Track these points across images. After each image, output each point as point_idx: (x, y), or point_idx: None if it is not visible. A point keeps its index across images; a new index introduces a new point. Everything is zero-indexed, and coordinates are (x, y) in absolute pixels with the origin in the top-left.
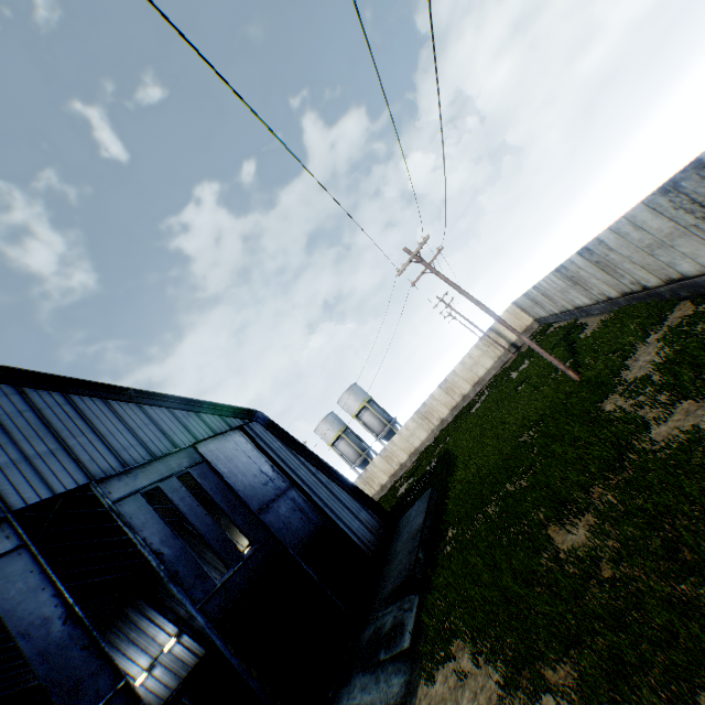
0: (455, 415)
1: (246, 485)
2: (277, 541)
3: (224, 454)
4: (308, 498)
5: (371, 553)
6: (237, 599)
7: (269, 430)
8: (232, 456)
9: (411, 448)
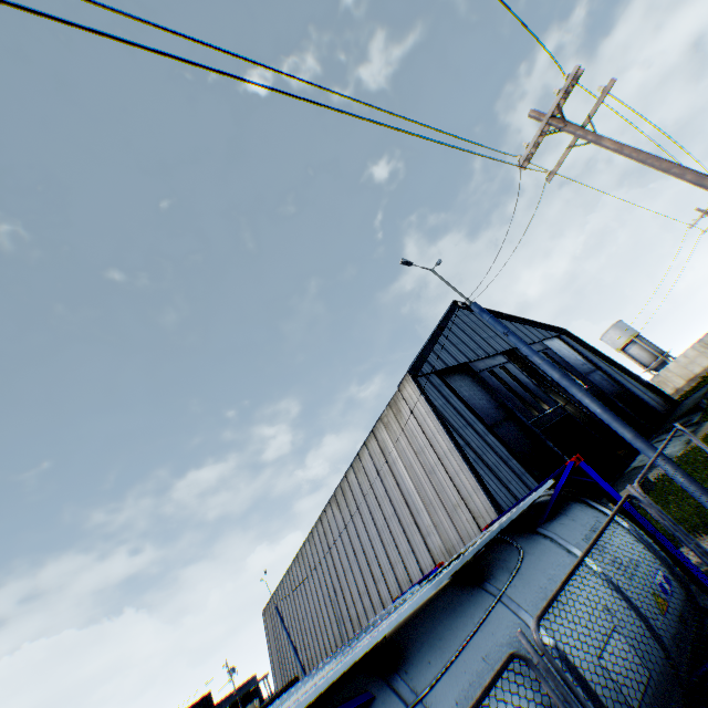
0: None
1: (571, 363)
2: (598, 388)
3: (555, 348)
4: (609, 376)
5: (658, 412)
6: None
7: (573, 340)
8: (559, 349)
9: (688, 375)
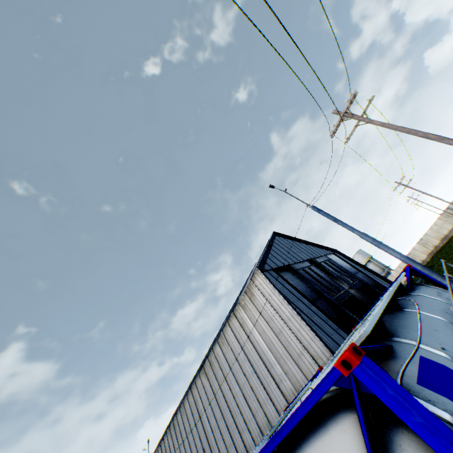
0: (430, 257)
1: (345, 267)
2: (363, 281)
3: (333, 259)
4: (366, 275)
5: None
6: (359, 288)
7: (341, 255)
8: (336, 260)
9: (404, 278)
